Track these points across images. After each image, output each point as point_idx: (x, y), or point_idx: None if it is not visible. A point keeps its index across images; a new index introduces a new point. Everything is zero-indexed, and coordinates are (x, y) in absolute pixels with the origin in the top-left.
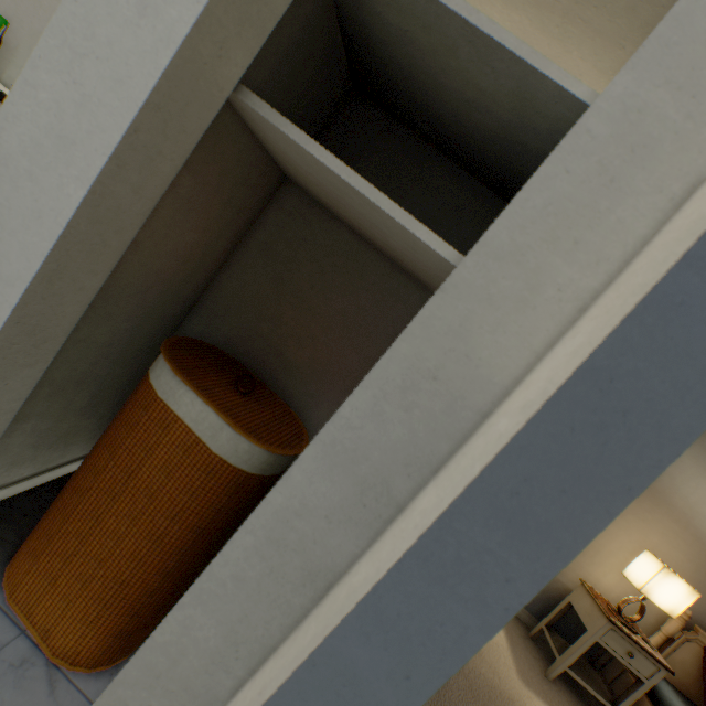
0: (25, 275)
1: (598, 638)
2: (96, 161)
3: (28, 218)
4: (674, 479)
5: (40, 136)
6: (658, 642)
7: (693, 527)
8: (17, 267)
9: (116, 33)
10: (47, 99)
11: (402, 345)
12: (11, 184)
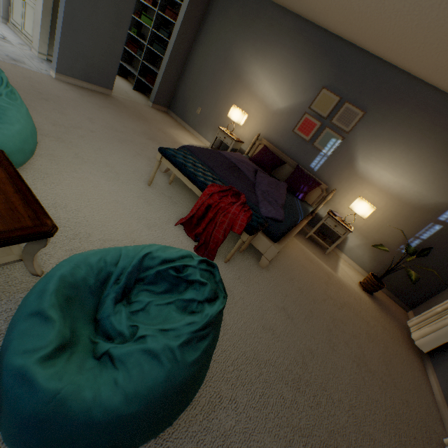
0: None
1: (217, 135)
2: None
3: None
4: (257, 85)
5: None
6: (250, 147)
7: (264, 103)
8: None
9: None
10: None
11: None
12: None
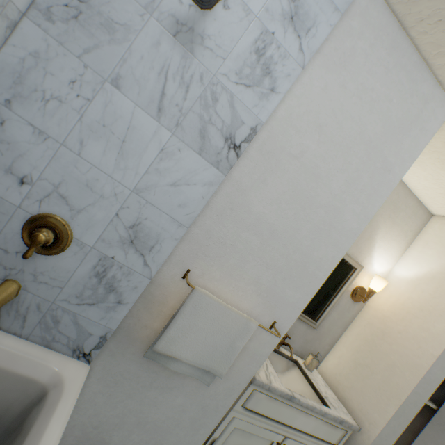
0: None
1: None
2: (399, 433)
3: None
4: None
5: (389, 431)
6: None
7: None
8: None
9: (408, 410)
10: (392, 425)
11: (443, 444)
12: (380, 442)
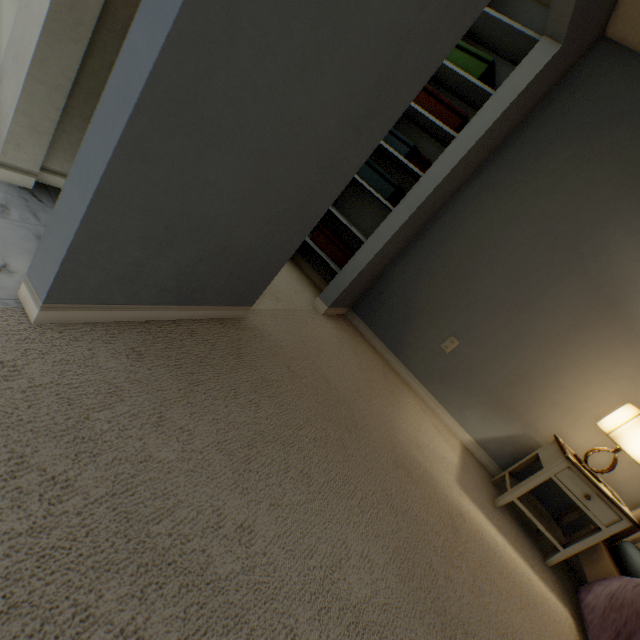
0: None
1: (552, 475)
2: None
3: None
4: None
5: None
6: (639, 515)
7: None
8: None
9: None
10: None
11: None
12: None
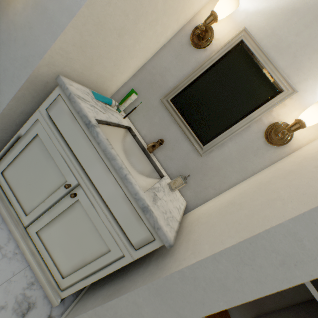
0: (189, 317)
1: None
2: (236, 300)
3: (197, 301)
4: None
5: (213, 278)
6: None
7: None
8: (186, 313)
9: (265, 264)
10: (222, 268)
11: None
12: (194, 286)
